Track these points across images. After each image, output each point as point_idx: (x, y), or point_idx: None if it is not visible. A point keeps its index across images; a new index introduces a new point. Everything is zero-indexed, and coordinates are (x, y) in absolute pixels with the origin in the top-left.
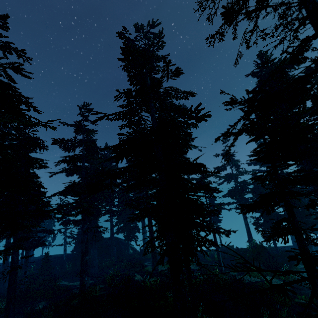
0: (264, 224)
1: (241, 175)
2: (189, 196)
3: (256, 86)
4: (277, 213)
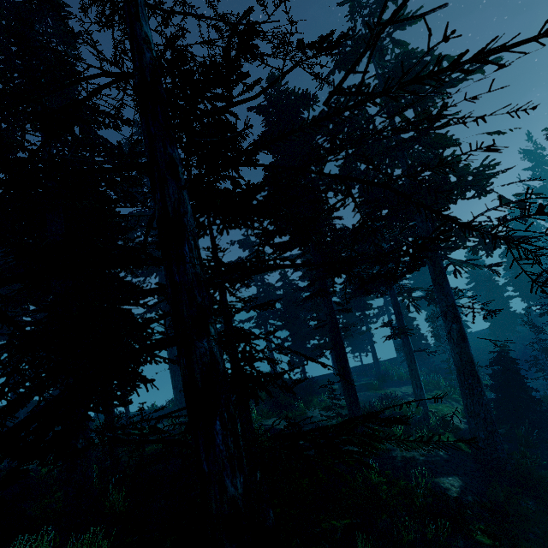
0: (292, 346)
1: (262, 275)
2: (116, 305)
3: (267, 131)
4: (309, 329)
